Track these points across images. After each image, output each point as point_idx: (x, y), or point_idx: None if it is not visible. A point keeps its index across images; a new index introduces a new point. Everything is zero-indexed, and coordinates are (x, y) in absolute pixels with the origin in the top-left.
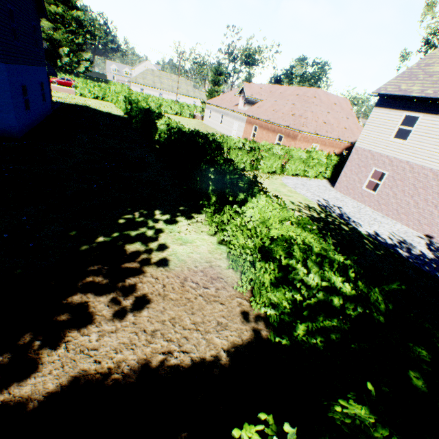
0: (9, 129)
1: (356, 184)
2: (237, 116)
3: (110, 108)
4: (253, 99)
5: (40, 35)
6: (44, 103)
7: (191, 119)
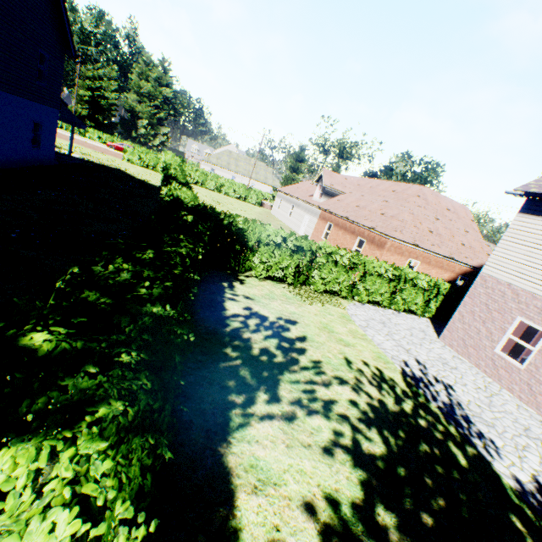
0: None
1: (482, 340)
2: (310, 208)
3: (153, 178)
4: (333, 189)
5: (56, 71)
6: (36, 148)
7: (258, 206)
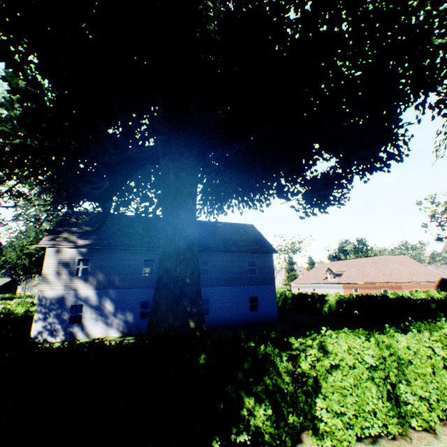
0: (274, 317)
1: None
2: (331, 285)
3: None
4: (339, 272)
5: None
6: None
7: None
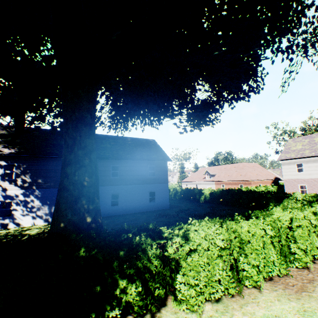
0: (167, 205)
1: None
2: (207, 182)
3: None
4: (214, 173)
5: None
6: None
7: None
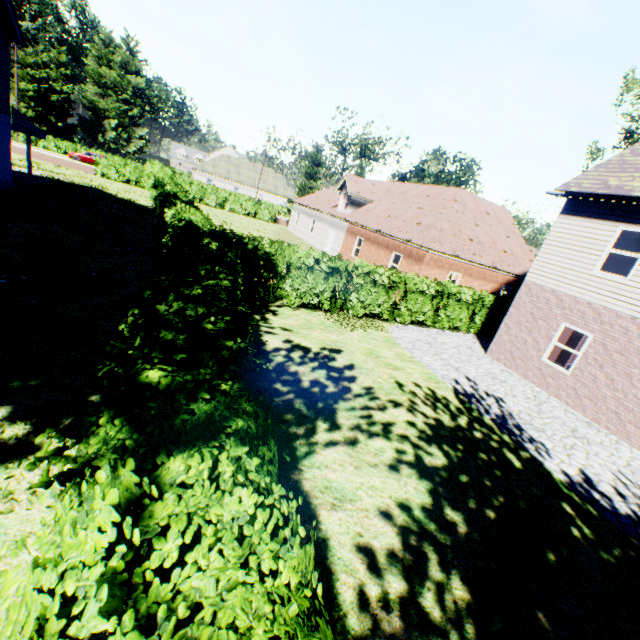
0: None
1: (529, 351)
2: (335, 222)
3: (139, 196)
4: (359, 198)
5: (1, 65)
6: None
7: (271, 223)
